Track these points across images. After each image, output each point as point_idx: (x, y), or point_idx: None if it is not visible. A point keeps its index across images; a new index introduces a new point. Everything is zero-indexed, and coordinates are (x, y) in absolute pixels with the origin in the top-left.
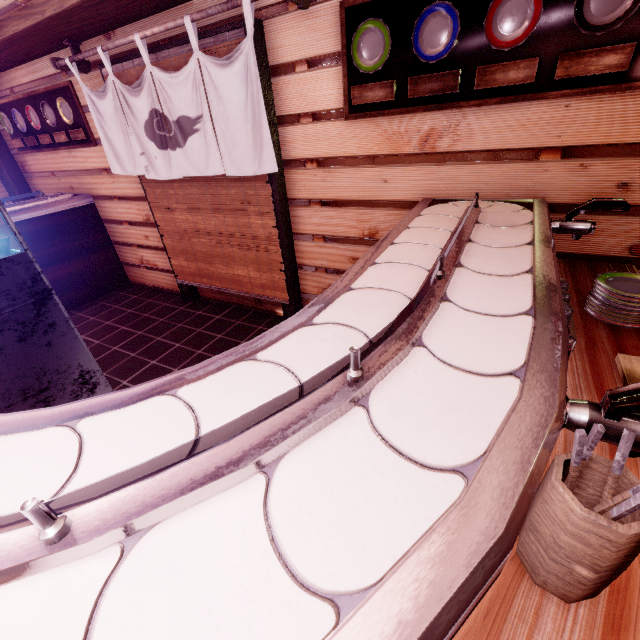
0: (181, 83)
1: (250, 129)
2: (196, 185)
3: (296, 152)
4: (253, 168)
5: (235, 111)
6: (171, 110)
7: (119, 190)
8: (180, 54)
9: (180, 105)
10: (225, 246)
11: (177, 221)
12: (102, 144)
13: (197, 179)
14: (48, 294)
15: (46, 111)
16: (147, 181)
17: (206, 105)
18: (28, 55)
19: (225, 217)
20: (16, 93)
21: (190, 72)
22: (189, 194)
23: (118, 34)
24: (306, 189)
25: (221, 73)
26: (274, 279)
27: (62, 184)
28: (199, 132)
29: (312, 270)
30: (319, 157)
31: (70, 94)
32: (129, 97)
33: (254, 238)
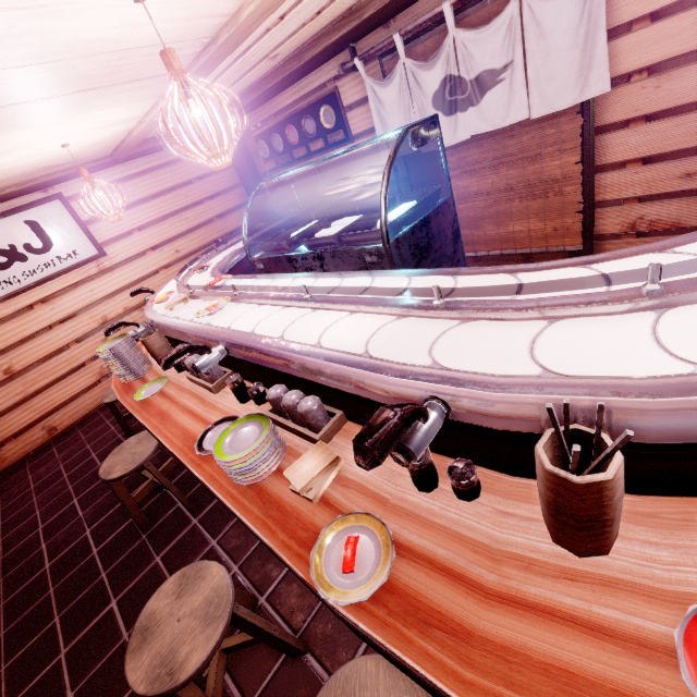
0: (490, 35)
1: (578, 54)
2: (475, 145)
3: (617, 68)
4: (571, 99)
5: (560, 41)
6: (470, 69)
7: (370, 180)
8: (483, 8)
9: (484, 60)
10: (501, 203)
11: (442, 192)
12: (376, 133)
13: (478, 138)
14: (457, 234)
15: (306, 124)
16: (413, 159)
17: (520, 48)
18: (303, 75)
19: (508, 170)
20: (276, 118)
21: (505, 19)
22: (464, 158)
23: (399, 19)
24: (625, 108)
25: (549, 5)
26: (564, 225)
27: (307, 192)
28: (503, 81)
29: (616, 204)
30: (653, 63)
31: (334, 99)
32: (420, 73)
33: (544, 184)
